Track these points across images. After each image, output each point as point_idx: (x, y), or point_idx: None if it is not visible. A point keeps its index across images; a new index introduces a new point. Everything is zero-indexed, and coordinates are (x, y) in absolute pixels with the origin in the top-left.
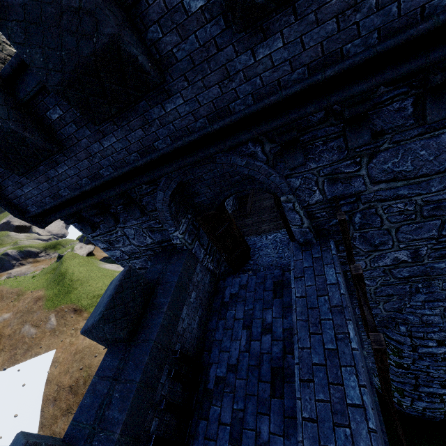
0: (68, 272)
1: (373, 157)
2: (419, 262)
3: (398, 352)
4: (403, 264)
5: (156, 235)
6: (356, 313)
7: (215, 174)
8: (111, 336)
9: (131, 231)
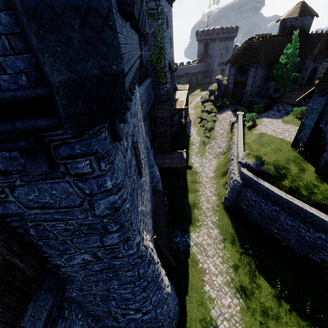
0: None
1: (14, 189)
2: (102, 261)
3: (117, 319)
4: (91, 262)
5: None
6: (57, 306)
7: None
8: None
9: None
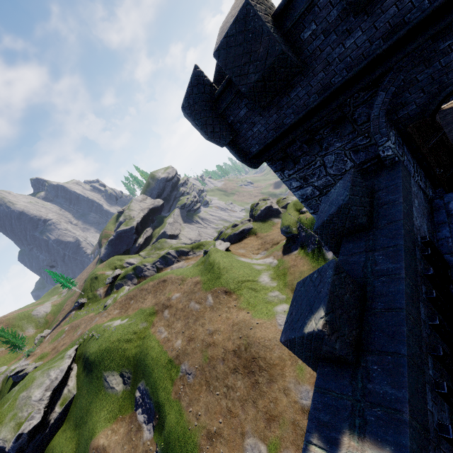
0: (215, 262)
1: None
2: None
3: None
4: None
5: (359, 155)
6: None
7: (435, 69)
8: (351, 223)
9: (331, 157)
